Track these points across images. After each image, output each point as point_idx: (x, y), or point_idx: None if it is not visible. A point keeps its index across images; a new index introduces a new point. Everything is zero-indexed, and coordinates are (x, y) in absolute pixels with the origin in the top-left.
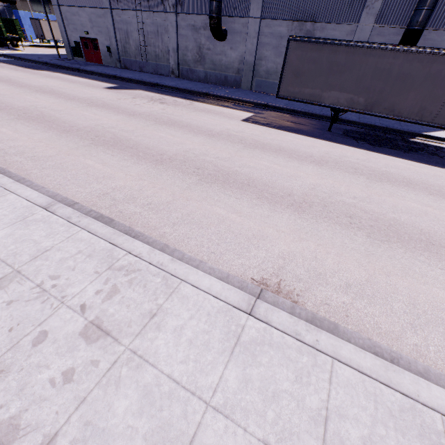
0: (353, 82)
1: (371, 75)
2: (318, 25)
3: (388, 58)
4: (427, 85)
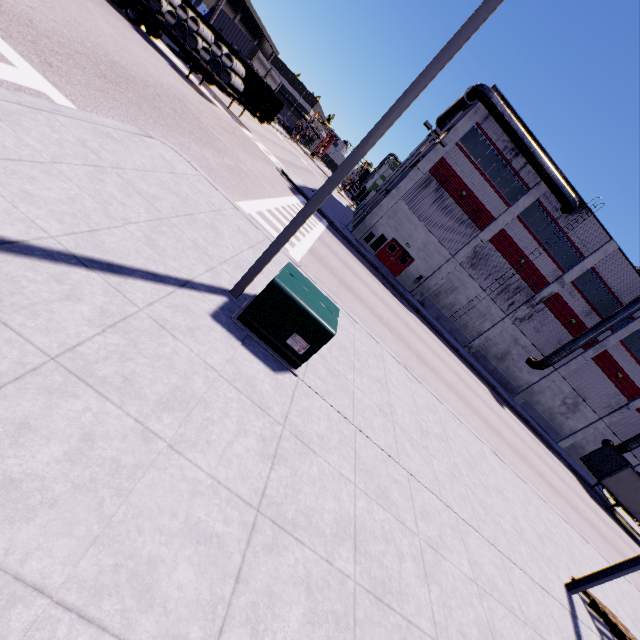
0: (638, 500)
1: None
2: (584, 403)
3: None
4: None
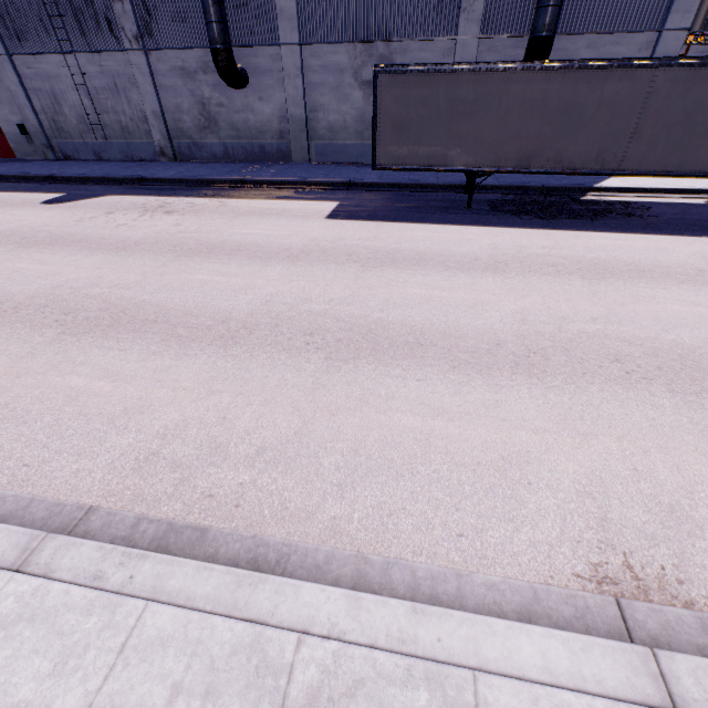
0: (493, 127)
1: (519, 112)
2: (395, 45)
3: (539, 82)
4: (603, 116)
